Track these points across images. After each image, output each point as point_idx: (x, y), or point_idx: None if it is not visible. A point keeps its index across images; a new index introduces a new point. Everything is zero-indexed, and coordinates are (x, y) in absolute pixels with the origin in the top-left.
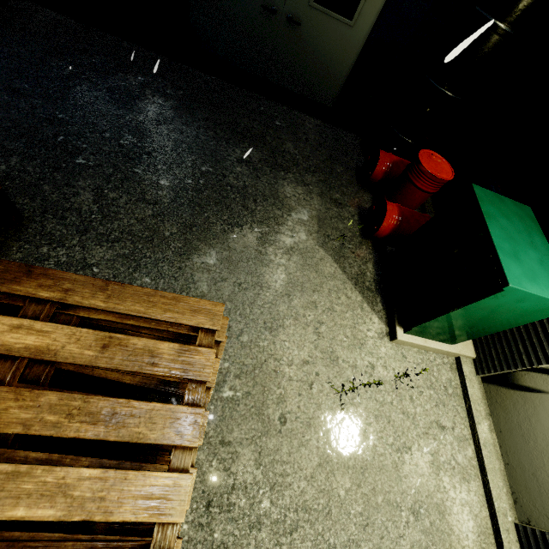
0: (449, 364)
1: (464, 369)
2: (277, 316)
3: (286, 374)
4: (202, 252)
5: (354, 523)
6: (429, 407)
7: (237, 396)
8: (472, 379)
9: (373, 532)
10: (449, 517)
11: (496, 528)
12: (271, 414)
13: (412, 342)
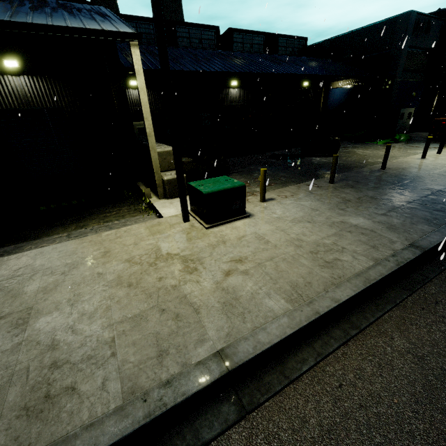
0: None
1: None
2: None
3: None
4: None
5: None
6: None
7: None
8: None
9: None
10: None
11: None
12: None
13: None
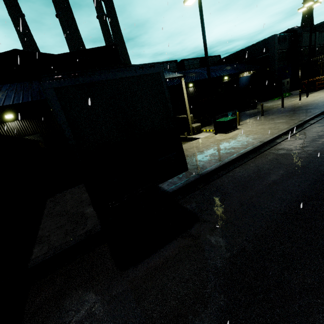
0: None
1: None
2: None
3: None
4: None
5: None
6: None
7: None
8: None
9: None
10: None
11: None
12: None
13: None
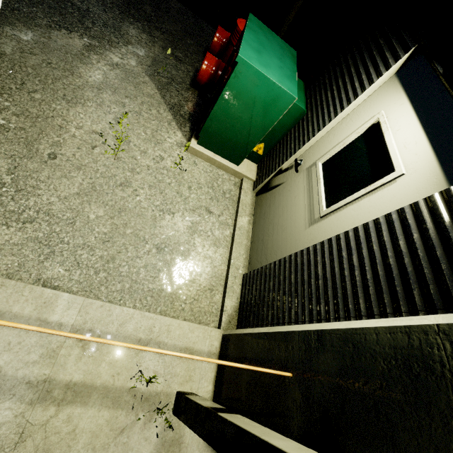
0: (234, 182)
1: (243, 185)
2: (80, 96)
3: (71, 132)
4: (17, 28)
5: (95, 237)
6: (203, 198)
7: (8, 126)
8: (247, 192)
9: (112, 247)
10: (189, 260)
11: (227, 275)
12: (41, 149)
13: (202, 152)
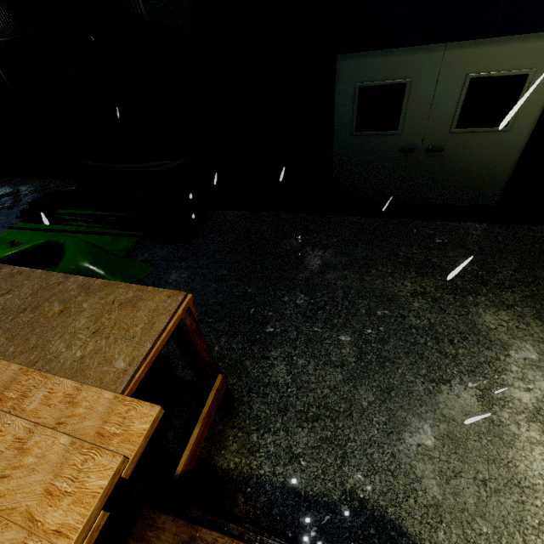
0: None
1: None
2: None
3: None
4: (412, 428)
5: None
6: None
7: None
8: None
9: None
10: None
11: None
12: None
13: None
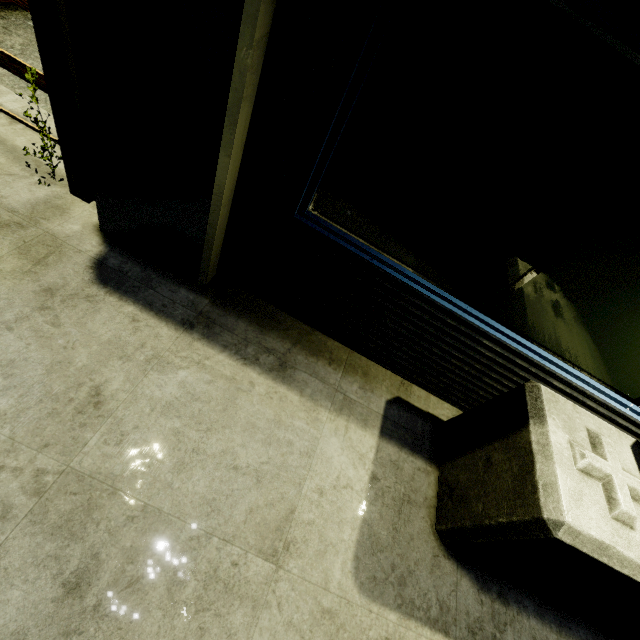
0: None
1: None
2: None
3: None
4: None
5: None
6: None
7: None
8: None
9: None
10: None
11: None
12: None
13: None
